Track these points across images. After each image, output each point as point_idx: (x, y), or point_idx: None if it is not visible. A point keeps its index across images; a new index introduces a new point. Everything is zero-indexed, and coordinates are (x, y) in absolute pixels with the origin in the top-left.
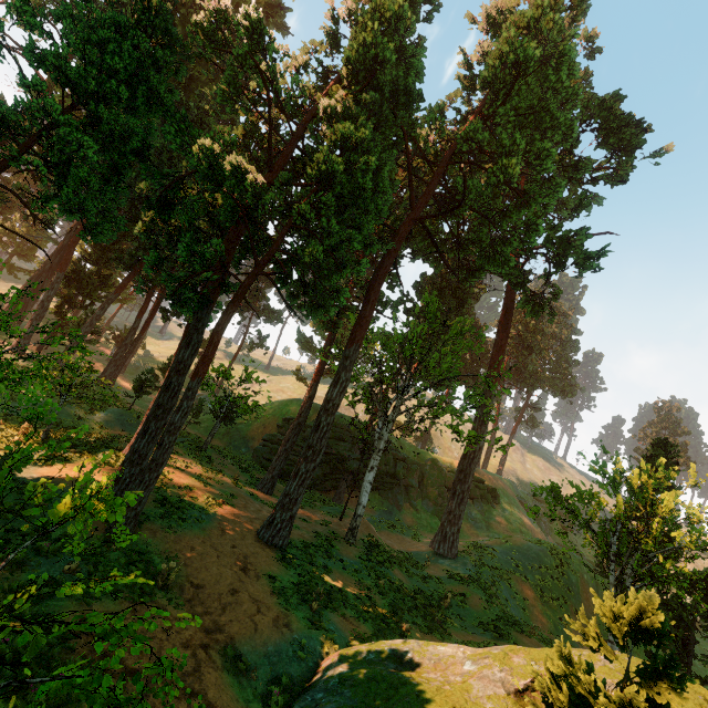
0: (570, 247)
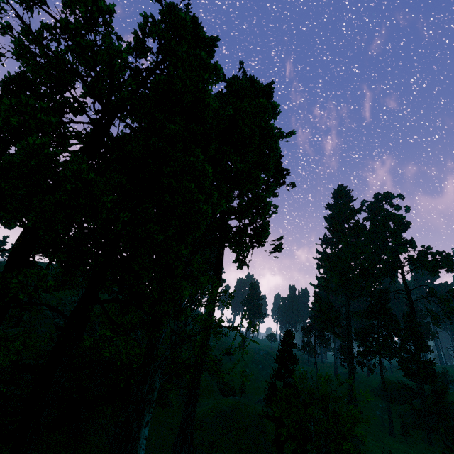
0: (268, 235)
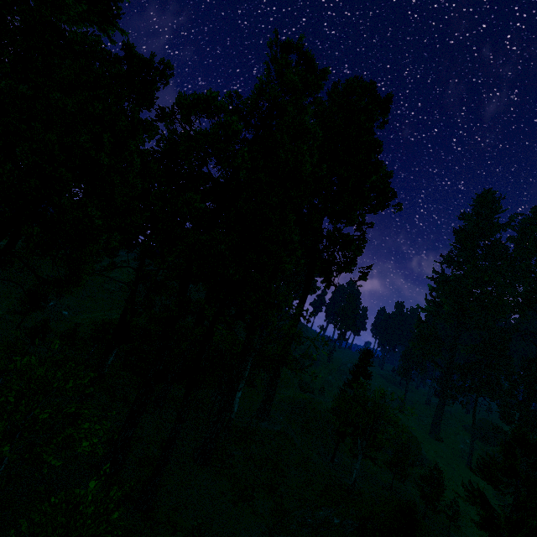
0: (356, 263)
